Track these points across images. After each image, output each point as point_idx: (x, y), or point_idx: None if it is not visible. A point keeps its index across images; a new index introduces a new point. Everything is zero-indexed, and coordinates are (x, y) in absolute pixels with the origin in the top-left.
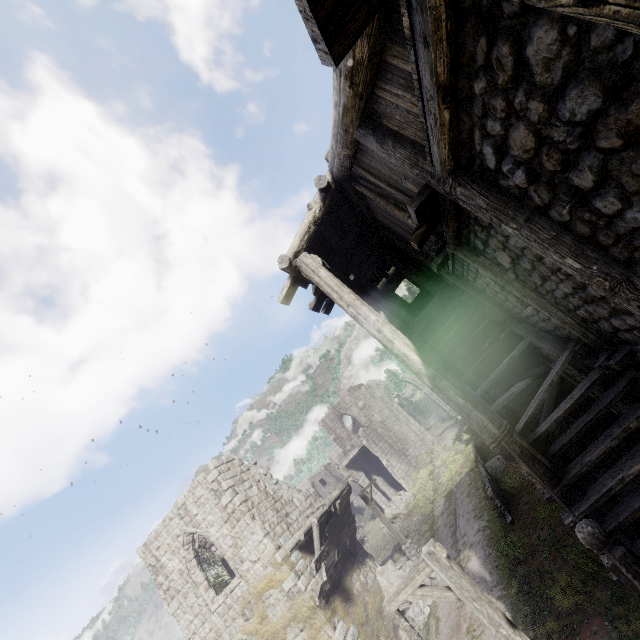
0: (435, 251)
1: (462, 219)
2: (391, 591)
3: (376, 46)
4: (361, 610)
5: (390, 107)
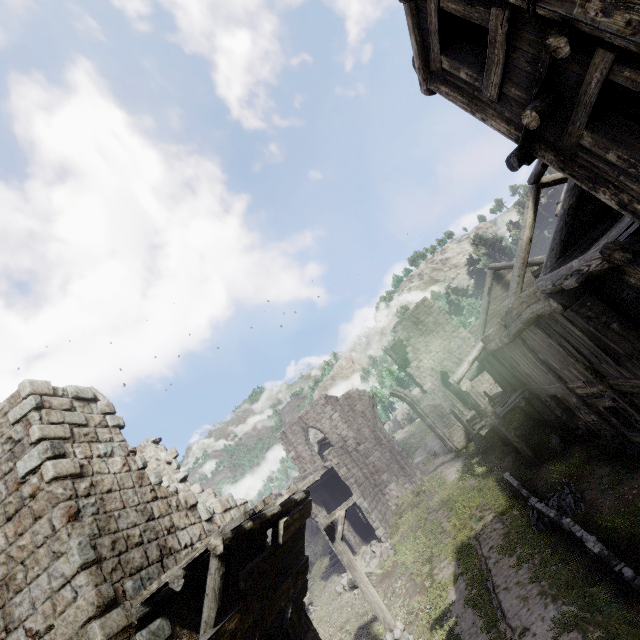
0: None
1: None
2: None
3: None
4: None
5: None
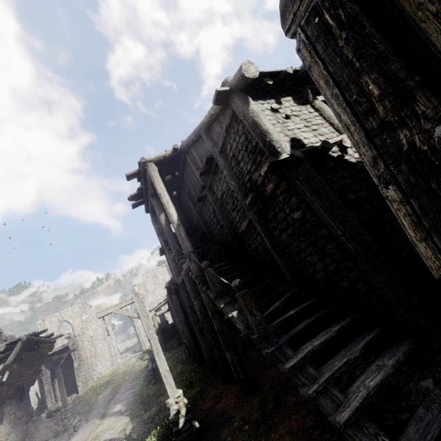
0: (202, 186)
1: (215, 176)
2: (34, 435)
3: (219, 113)
4: (5, 433)
5: (215, 129)
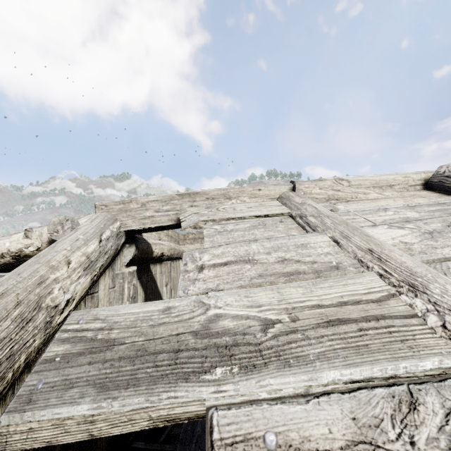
0: None
1: None
2: None
3: None
4: None
5: None
